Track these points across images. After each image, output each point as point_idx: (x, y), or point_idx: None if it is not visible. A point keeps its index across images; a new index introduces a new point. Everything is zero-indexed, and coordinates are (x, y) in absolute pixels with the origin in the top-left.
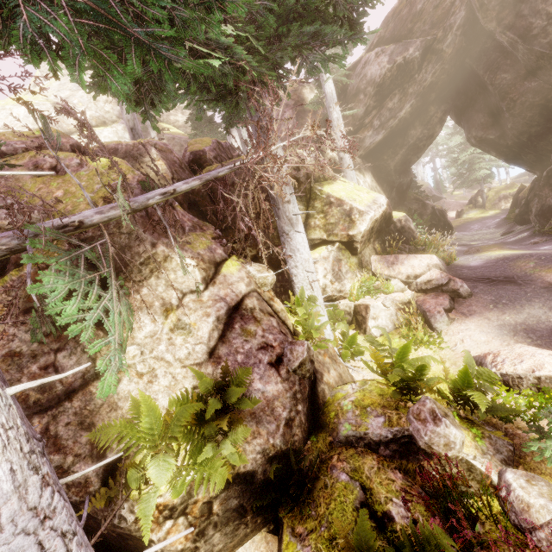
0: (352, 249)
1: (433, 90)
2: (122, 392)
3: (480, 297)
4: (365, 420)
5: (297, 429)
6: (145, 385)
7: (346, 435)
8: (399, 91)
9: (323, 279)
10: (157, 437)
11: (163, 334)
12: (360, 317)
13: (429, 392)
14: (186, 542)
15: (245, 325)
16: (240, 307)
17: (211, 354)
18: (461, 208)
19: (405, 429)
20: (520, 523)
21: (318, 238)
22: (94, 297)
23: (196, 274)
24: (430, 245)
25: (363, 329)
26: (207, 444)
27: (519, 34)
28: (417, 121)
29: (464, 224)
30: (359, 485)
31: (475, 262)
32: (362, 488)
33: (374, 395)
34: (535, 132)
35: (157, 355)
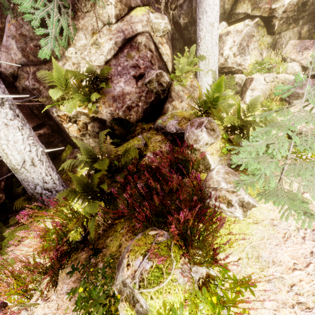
0: (269, 27)
1: None
2: (64, 69)
3: None
4: (169, 120)
5: (133, 113)
6: (74, 69)
7: (157, 125)
8: None
9: (228, 50)
10: (64, 86)
11: (88, 46)
12: (244, 88)
13: (216, 118)
14: (77, 135)
15: (130, 51)
16: (132, 40)
17: (107, 62)
18: None
19: (183, 129)
20: (202, 184)
21: (243, 12)
22: (41, 4)
23: (112, 11)
24: None
25: (242, 97)
26: (79, 94)
27: None
28: None
29: None
30: (144, 142)
31: None
32: (145, 144)
33: (187, 114)
34: None
35: (83, 56)
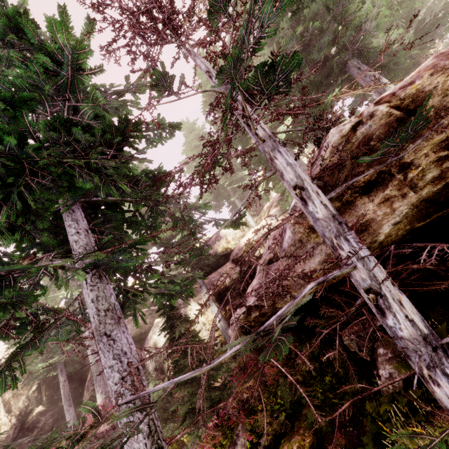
0: None
1: None
2: None
3: None
4: None
5: None
6: None
7: None
8: None
9: None
10: None
11: None
12: None
13: None
14: None
15: None
16: None
17: None
18: None
19: None
20: None
21: None
22: None
23: None
24: None
25: None
26: None
27: None
28: None
29: None
30: None
31: None
32: None
33: None
34: None
35: None
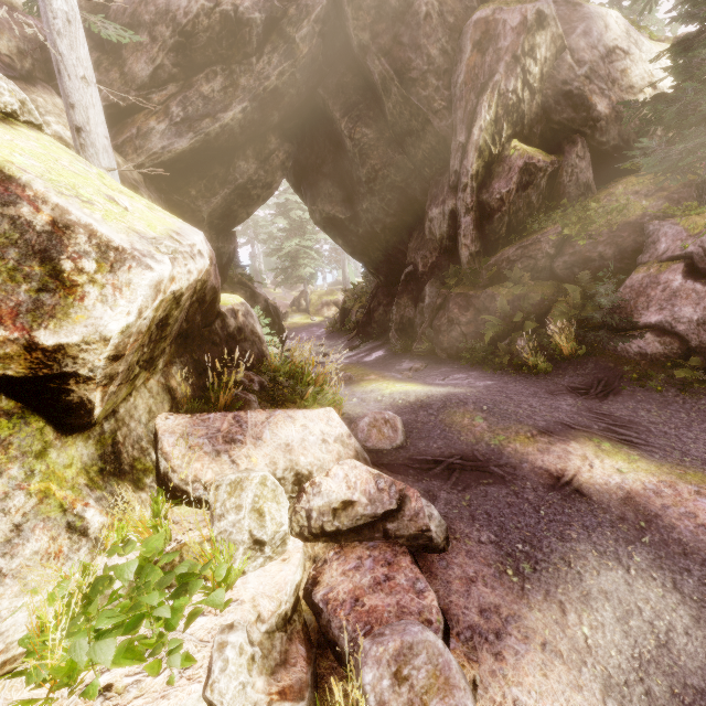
0: (62, 410)
1: (277, 107)
2: None
3: (467, 538)
4: None
5: None
6: None
7: None
8: (224, 72)
9: None
10: None
11: None
12: None
13: None
14: None
15: None
16: None
17: None
18: (285, 309)
19: None
20: None
21: None
22: None
23: None
24: (306, 376)
25: None
26: None
27: (396, 69)
28: (251, 148)
29: (291, 330)
30: None
31: (375, 409)
32: None
33: None
34: (390, 223)
35: None
